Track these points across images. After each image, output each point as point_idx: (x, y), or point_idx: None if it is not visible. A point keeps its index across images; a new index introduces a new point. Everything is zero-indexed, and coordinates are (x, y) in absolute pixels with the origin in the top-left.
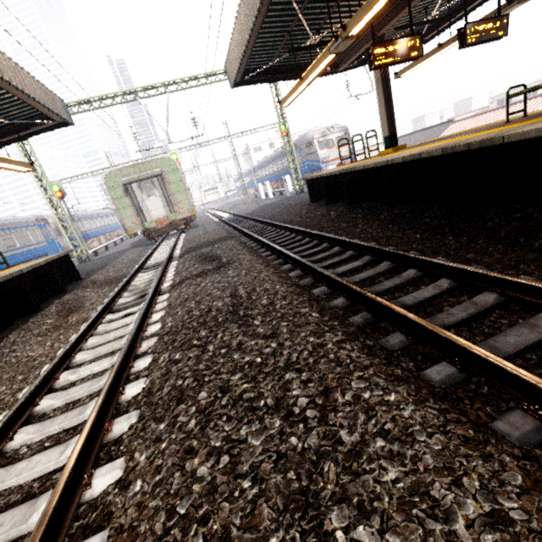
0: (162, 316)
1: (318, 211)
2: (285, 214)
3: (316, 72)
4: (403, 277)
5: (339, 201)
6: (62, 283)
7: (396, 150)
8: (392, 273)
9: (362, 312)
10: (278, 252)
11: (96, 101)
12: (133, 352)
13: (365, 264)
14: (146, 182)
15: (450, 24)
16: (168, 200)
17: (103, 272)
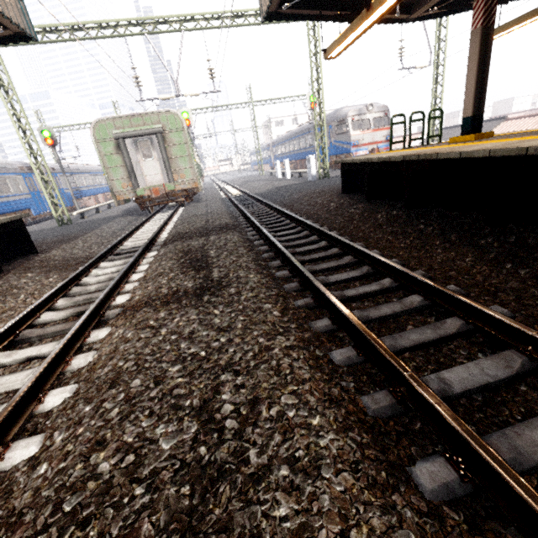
0: (63, 403)
1: (356, 208)
2: (307, 204)
3: None
4: None
5: (384, 199)
6: None
7: (479, 138)
8: None
9: None
10: (302, 277)
11: (93, 28)
12: None
13: (515, 376)
14: (143, 139)
15: None
16: (167, 165)
17: (68, 247)
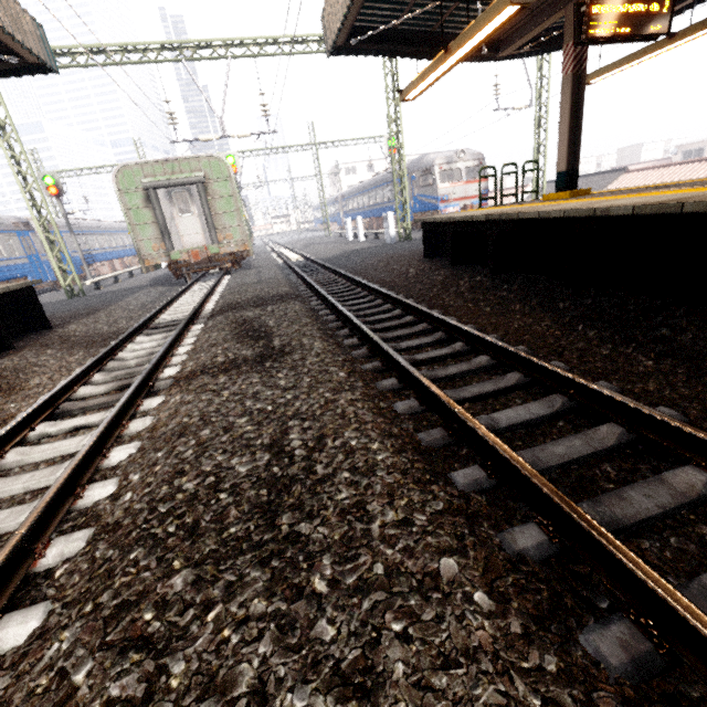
0: (129, 456)
1: (438, 274)
2: (383, 270)
3: (474, 40)
4: (675, 485)
5: (471, 264)
6: (7, 334)
7: (574, 195)
8: (628, 456)
9: (619, 621)
10: (372, 344)
11: (116, 52)
12: (16, 575)
13: (555, 414)
14: (179, 190)
15: (693, 3)
16: (210, 222)
17: (89, 321)
